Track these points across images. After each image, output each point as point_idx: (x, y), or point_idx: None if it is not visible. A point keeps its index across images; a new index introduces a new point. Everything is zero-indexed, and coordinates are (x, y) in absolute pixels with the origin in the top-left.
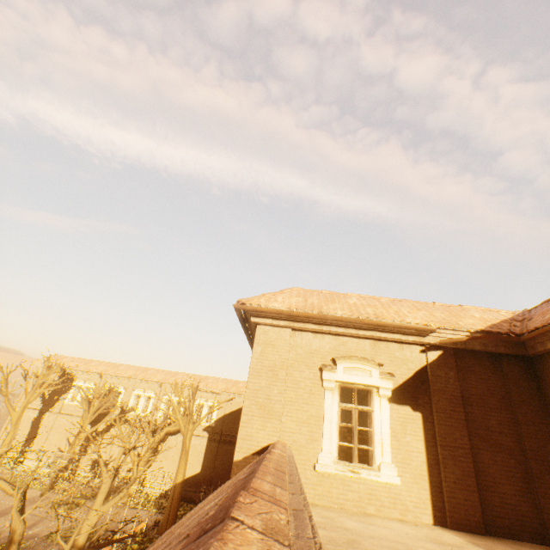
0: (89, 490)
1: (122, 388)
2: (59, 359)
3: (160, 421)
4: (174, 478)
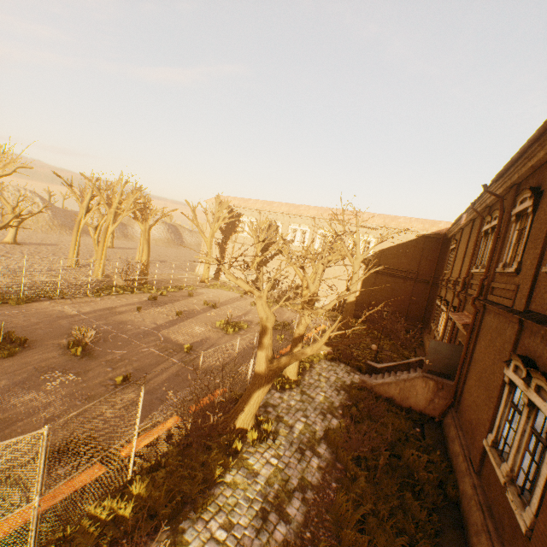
0: (270, 298)
1: (279, 223)
2: (223, 199)
3: (317, 252)
4: (334, 297)
